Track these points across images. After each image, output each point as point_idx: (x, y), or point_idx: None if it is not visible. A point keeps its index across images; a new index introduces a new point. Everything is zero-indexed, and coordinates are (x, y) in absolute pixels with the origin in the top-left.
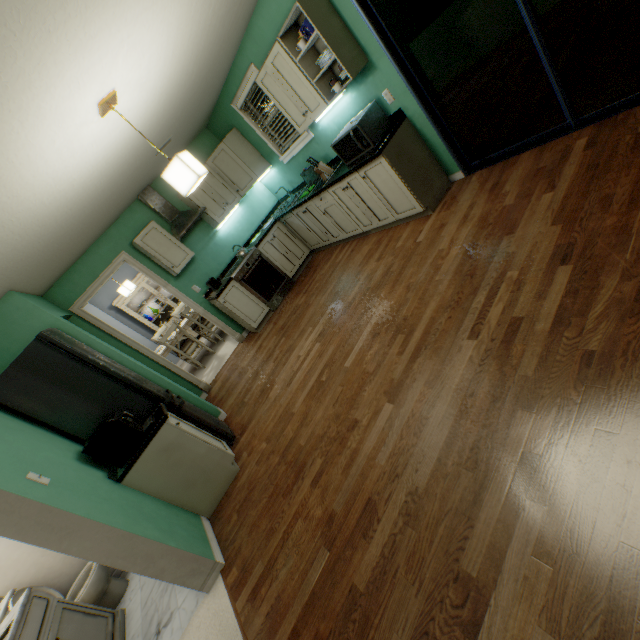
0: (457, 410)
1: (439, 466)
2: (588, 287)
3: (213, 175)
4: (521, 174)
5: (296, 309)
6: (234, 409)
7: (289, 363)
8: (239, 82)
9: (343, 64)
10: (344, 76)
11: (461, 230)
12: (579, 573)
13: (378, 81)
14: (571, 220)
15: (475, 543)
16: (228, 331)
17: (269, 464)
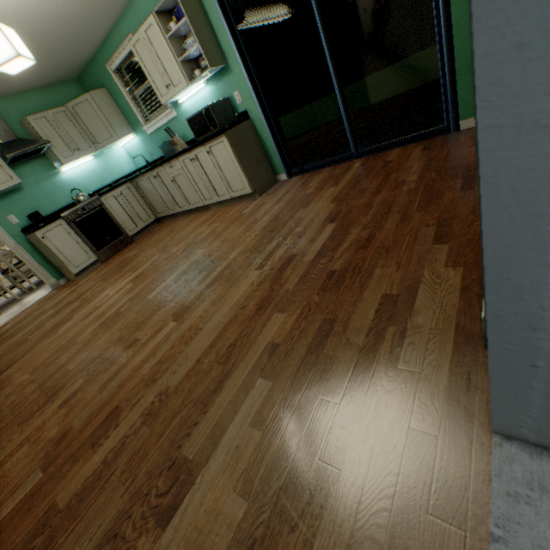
0: (229, 319)
1: (197, 365)
2: (342, 234)
3: (70, 119)
4: (321, 178)
5: (125, 260)
6: (11, 347)
7: (95, 301)
8: (117, 46)
9: (204, 53)
10: (205, 65)
11: (275, 206)
12: (283, 431)
13: (232, 82)
14: (342, 200)
15: (203, 426)
16: (42, 273)
17: (21, 394)
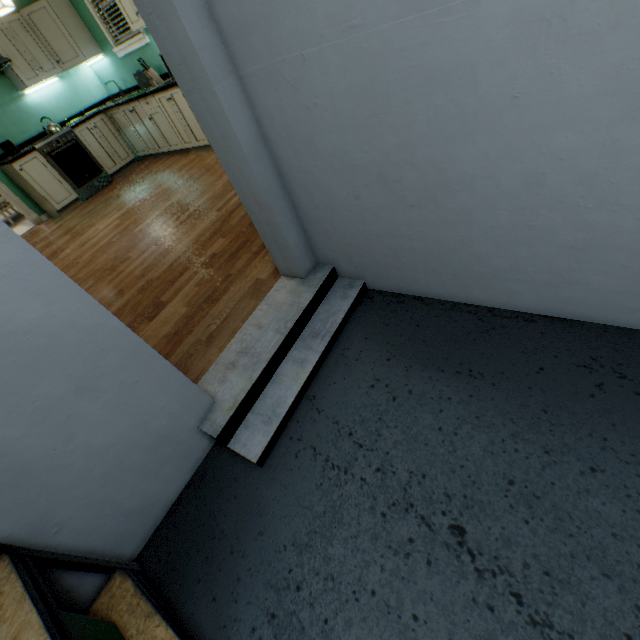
0: (193, 243)
1: (170, 267)
2: None
3: (28, 30)
4: None
5: (108, 200)
6: None
7: (87, 234)
8: None
9: None
10: None
11: None
12: (209, 286)
13: None
14: None
15: (172, 290)
16: (23, 208)
17: None
